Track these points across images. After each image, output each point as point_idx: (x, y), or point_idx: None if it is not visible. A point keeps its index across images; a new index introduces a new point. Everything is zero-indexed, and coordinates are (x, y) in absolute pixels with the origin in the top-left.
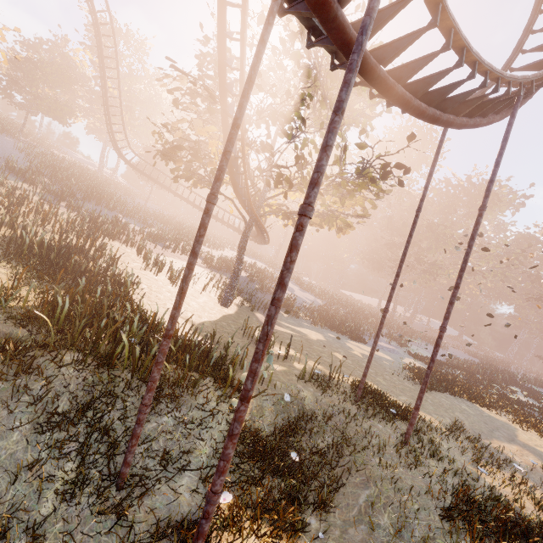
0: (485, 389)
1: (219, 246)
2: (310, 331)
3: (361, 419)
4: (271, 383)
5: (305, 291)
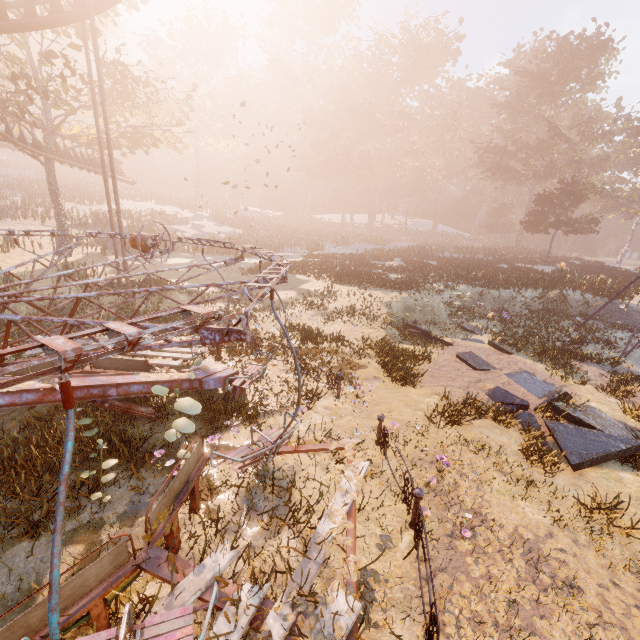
0: (353, 264)
1: (103, 200)
2: (179, 259)
3: (105, 297)
4: (39, 294)
5: (223, 225)
